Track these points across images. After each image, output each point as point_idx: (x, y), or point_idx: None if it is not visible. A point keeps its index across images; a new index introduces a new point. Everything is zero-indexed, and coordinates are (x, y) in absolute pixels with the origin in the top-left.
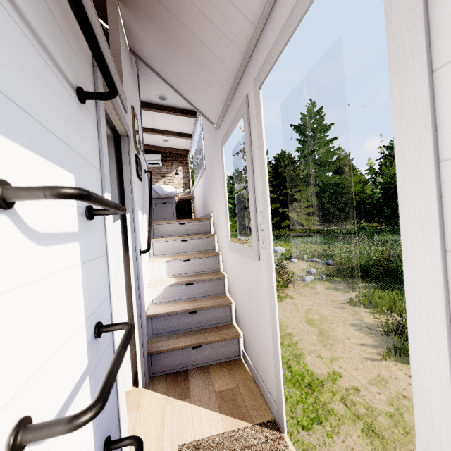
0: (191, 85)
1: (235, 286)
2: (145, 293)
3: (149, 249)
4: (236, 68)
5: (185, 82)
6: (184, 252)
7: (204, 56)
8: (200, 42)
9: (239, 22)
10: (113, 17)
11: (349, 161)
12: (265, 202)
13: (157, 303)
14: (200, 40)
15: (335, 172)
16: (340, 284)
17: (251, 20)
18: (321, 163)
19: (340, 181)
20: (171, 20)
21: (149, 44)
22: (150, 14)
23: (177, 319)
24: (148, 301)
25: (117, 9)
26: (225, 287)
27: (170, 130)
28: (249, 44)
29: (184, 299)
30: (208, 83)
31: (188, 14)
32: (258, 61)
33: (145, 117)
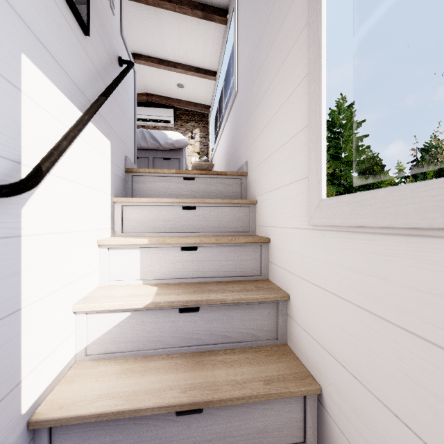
0: None
1: (330, 342)
2: (43, 338)
3: (28, 182)
4: None
5: None
6: (188, 232)
7: None
8: None
9: None
10: None
11: (379, 160)
12: None
13: (98, 354)
14: None
15: (362, 172)
16: None
17: None
18: (348, 161)
19: (368, 182)
20: None
21: None
22: None
23: (136, 431)
24: (71, 348)
25: None
26: (280, 325)
27: (186, 63)
28: None
29: (172, 347)
30: None
31: None
32: None
33: (149, 30)
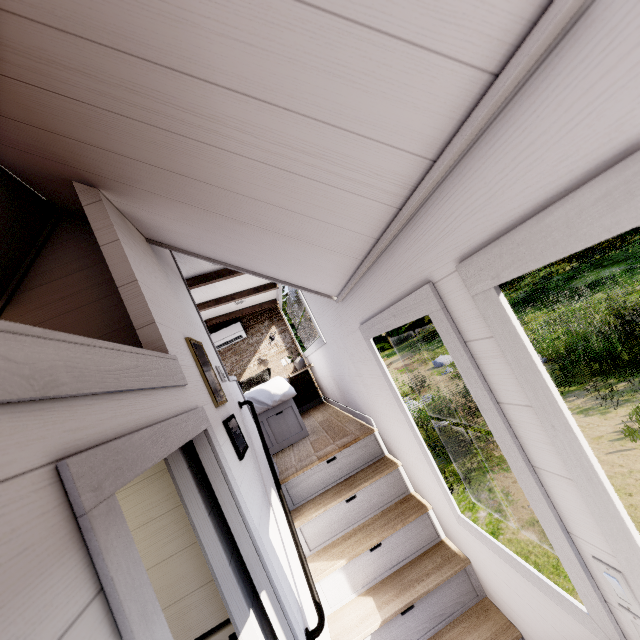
0: (274, 262)
1: (509, 604)
2: None
3: (323, 618)
4: (374, 230)
5: (262, 260)
6: (359, 519)
7: (292, 225)
8: (280, 209)
9: (379, 160)
10: (101, 221)
11: None
12: (639, 573)
13: None
14: (280, 206)
15: None
16: (583, 397)
17: (416, 150)
18: None
19: None
20: (208, 192)
21: (177, 229)
22: (164, 193)
23: None
24: None
25: (103, 205)
26: (474, 584)
27: (243, 290)
28: (408, 190)
29: None
30: (311, 255)
31: (242, 176)
32: (460, 226)
33: (201, 291)
